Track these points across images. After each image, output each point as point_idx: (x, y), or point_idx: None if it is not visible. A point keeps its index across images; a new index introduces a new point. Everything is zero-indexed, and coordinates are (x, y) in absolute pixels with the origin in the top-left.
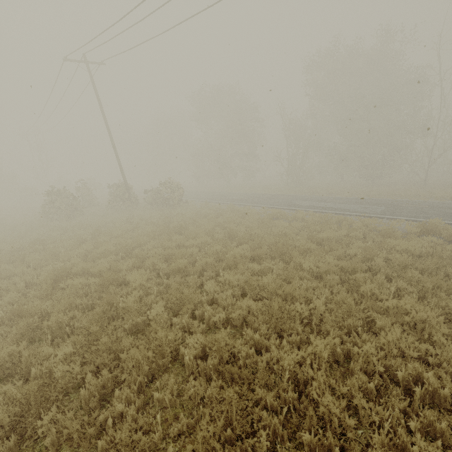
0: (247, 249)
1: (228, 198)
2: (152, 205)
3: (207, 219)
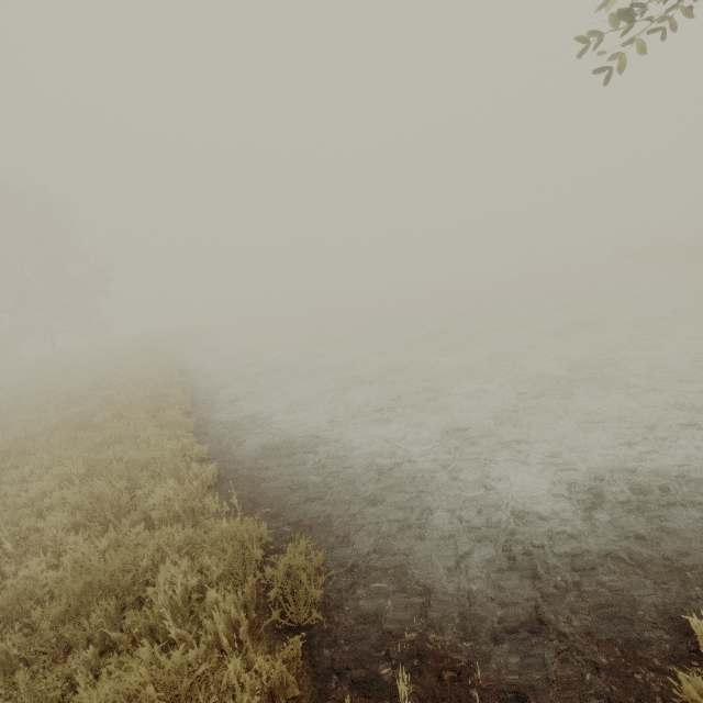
0: None
1: None
2: None
3: None
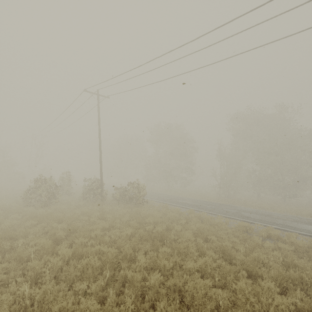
0: (276, 290)
1: (179, 202)
2: (118, 201)
3: (182, 226)
